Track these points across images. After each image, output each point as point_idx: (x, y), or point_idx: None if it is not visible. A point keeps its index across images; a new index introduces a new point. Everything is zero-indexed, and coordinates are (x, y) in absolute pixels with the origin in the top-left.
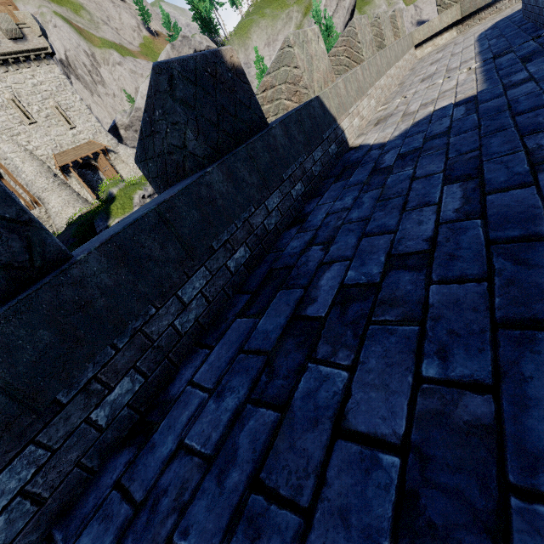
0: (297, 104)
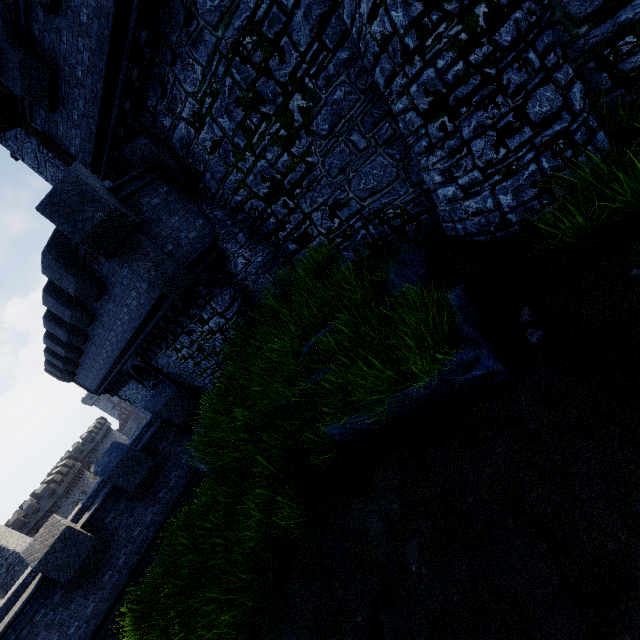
0: (78, 526)
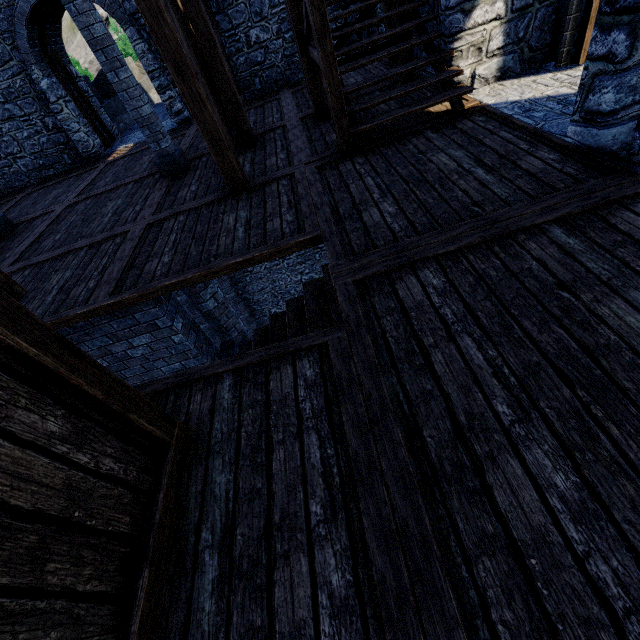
0: None
